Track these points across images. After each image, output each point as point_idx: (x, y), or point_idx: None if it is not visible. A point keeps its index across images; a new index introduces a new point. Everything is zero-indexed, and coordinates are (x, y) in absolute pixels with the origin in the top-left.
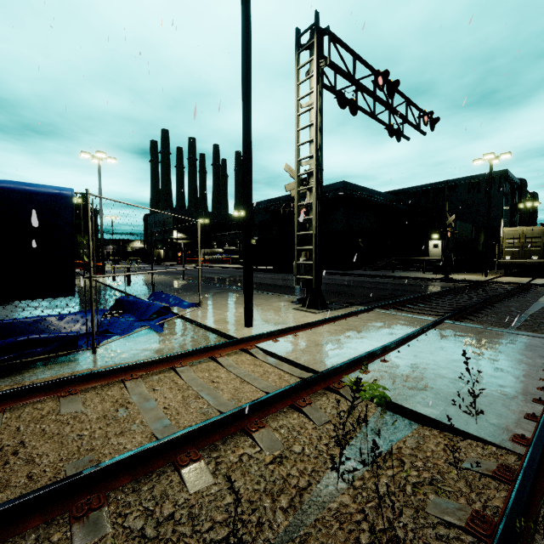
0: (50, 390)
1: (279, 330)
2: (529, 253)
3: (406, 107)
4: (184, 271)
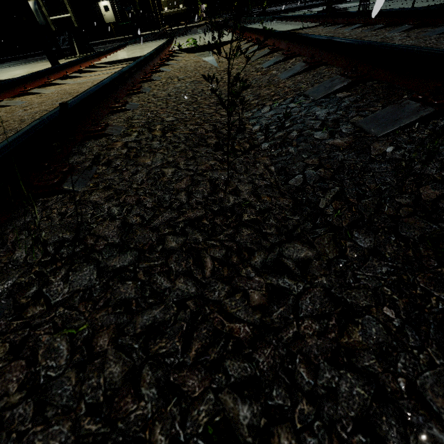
0: (9, 91)
1: (94, 54)
2: (177, 2)
3: None
4: None
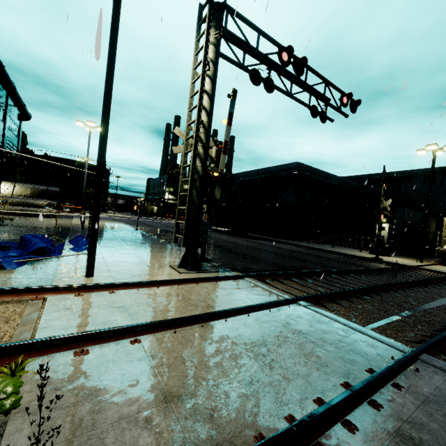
0: None
1: (92, 284)
2: None
3: (324, 88)
4: (158, 224)
